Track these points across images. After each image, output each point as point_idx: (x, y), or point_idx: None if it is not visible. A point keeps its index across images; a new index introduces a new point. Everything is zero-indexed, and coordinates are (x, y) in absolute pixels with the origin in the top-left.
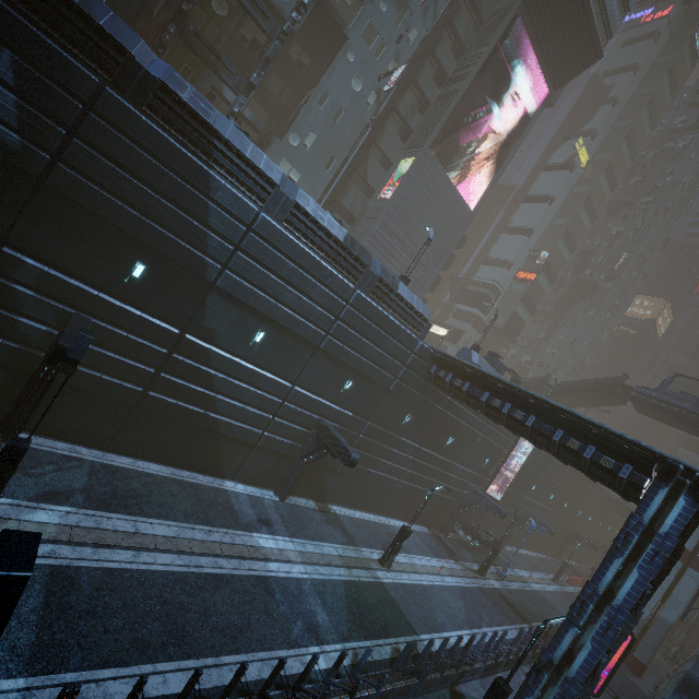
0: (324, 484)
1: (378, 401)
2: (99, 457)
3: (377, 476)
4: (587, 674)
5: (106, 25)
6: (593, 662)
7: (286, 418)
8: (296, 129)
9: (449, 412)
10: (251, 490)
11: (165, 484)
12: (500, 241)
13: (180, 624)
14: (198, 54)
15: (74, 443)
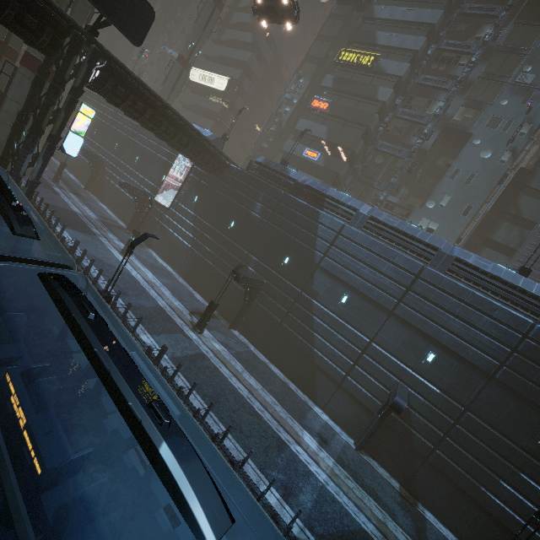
0: (414, 471)
1: (481, 390)
2: (256, 352)
3: (501, 510)
4: None
5: (291, 175)
6: None
7: (365, 369)
8: (432, 198)
9: None
10: (332, 424)
11: (275, 377)
12: None
13: (220, 400)
14: (362, 182)
15: (251, 343)
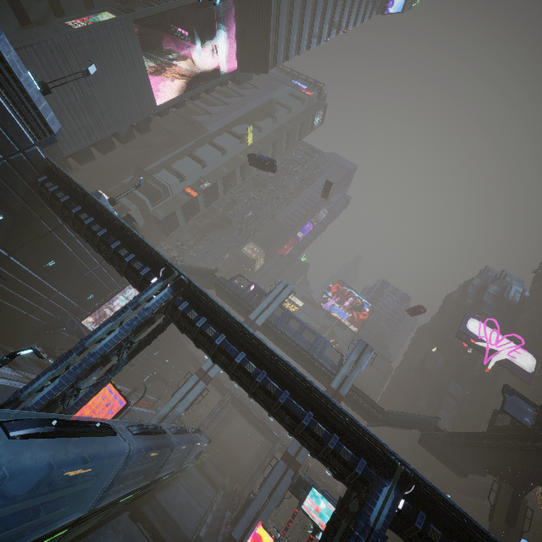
0: None
1: None
2: None
3: None
4: (44, 402)
5: None
6: (54, 393)
7: None
8: None
9: (58, 235)
10: None
11: None
12: (184, 160)
13: None
14: None
15: None
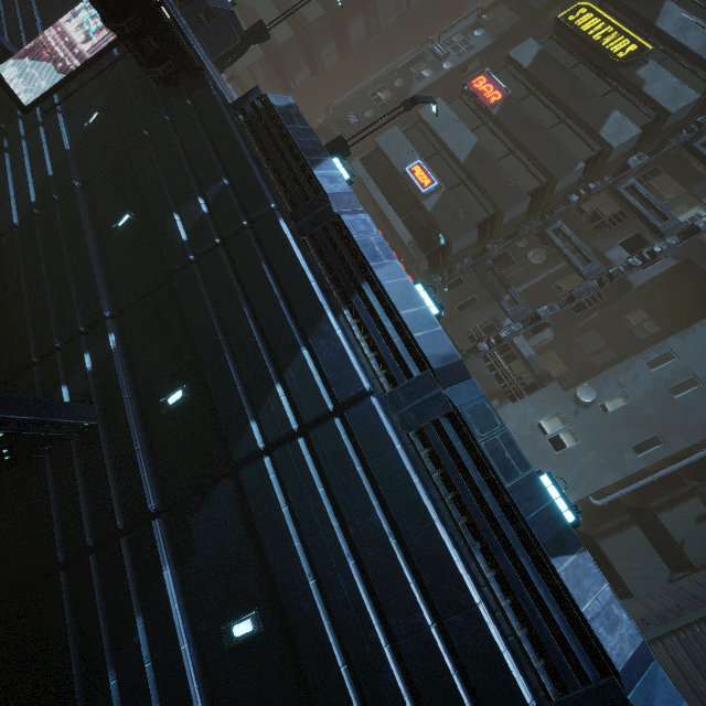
0: None
1: None
2: None
3: None
4: None
5: (321, 175)
6: None
7: None
8: (594, 382)
9: None
10: None
11: None
12: None
13: None
14: (484, 282)
15: None
